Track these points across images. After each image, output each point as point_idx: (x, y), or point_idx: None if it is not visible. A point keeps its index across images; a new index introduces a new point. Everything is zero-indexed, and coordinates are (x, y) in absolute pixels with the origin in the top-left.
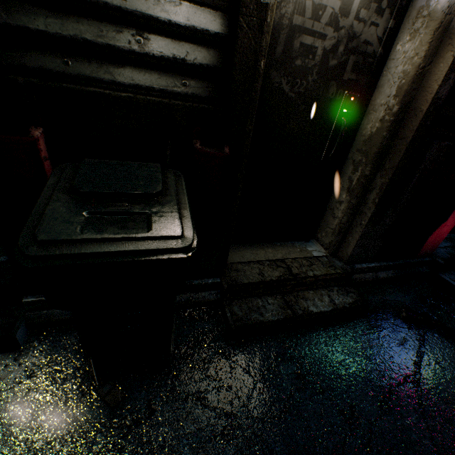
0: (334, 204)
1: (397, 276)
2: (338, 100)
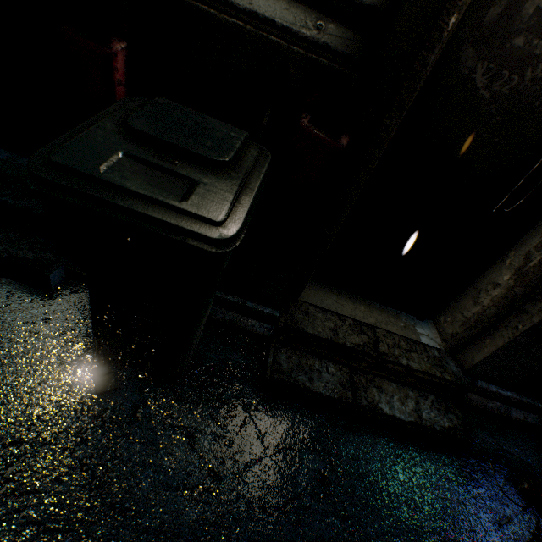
0: (484, 284)
1: None
2: None
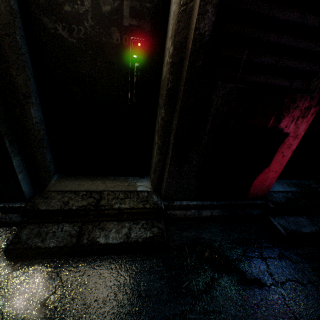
0: (154, 145)
1: (223, 215)
2: (126, 46)
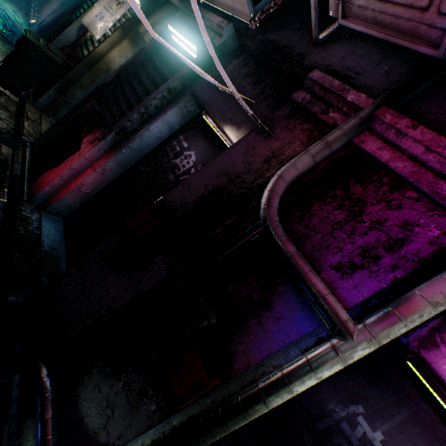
0: None
1: (13, 176)
2: None
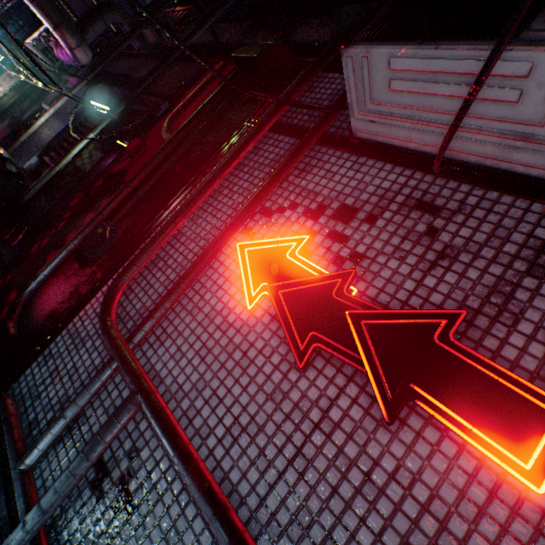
0: None
1: None
2: None
